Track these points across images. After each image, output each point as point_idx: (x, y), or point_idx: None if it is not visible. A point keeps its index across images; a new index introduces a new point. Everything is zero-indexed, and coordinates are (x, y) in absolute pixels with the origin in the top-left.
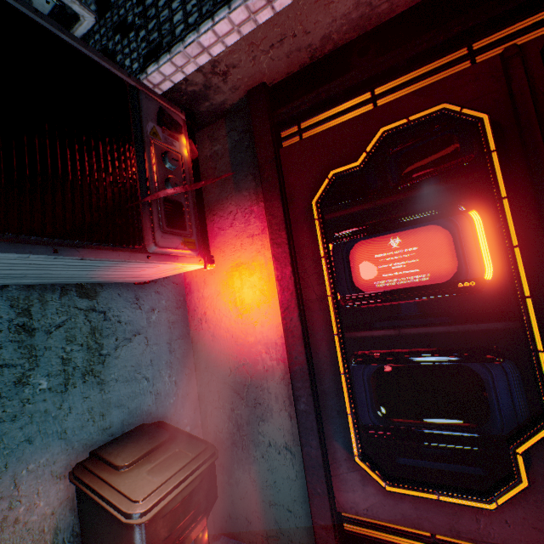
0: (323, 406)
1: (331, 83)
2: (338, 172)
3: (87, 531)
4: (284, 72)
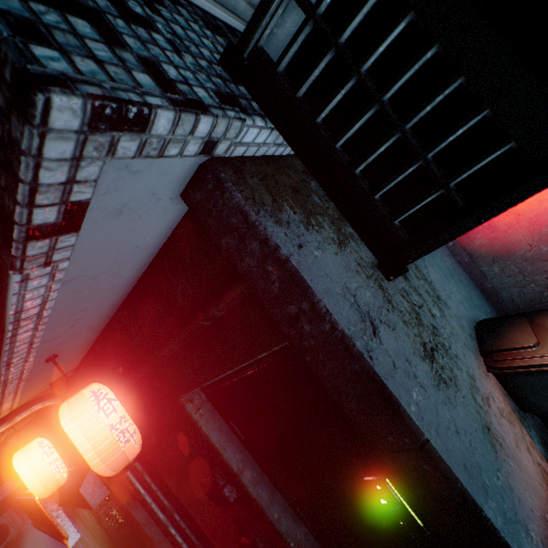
0: None
1: None
2: None
3: (537, 401)
4: None
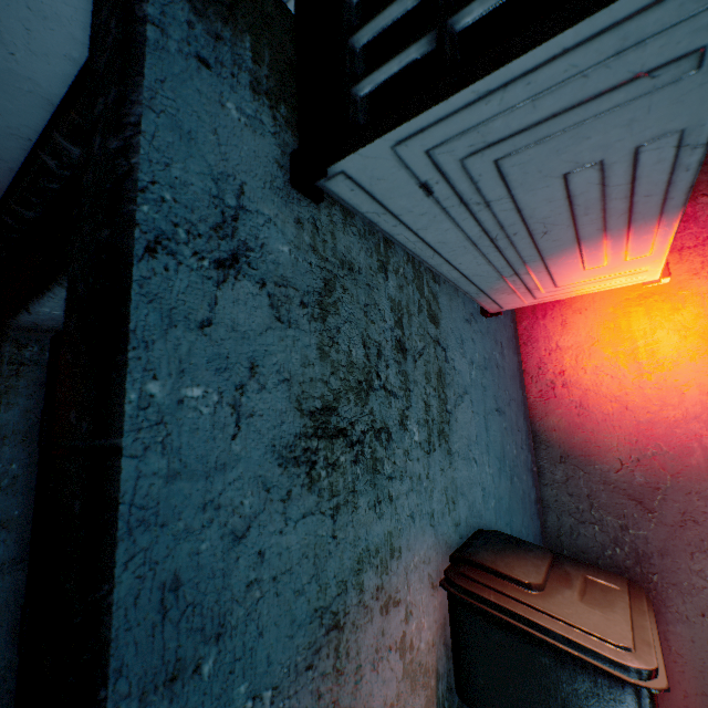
0: None
1: None
2: None
3: (485, 686)
4: None
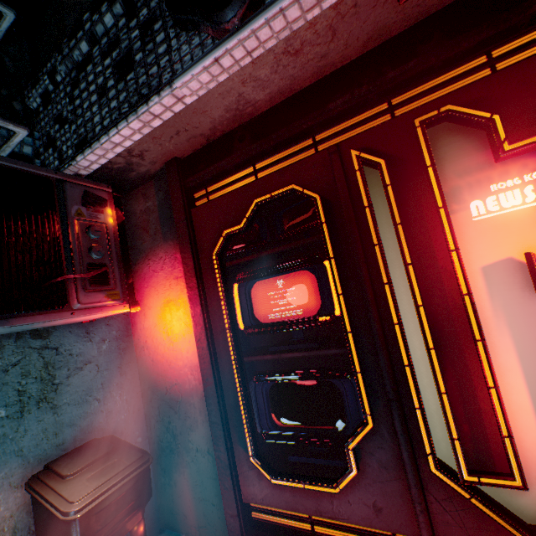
0: (230, 417)
1: (222, 161)
2: (229, 232)
3: (40, 529)
4: (190, 150)
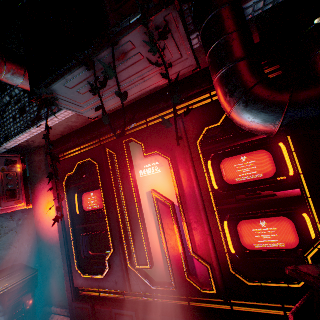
0: (70, 251)
1: (67, 145)
2: (69, 174)
3: None
4: (56, 138)
